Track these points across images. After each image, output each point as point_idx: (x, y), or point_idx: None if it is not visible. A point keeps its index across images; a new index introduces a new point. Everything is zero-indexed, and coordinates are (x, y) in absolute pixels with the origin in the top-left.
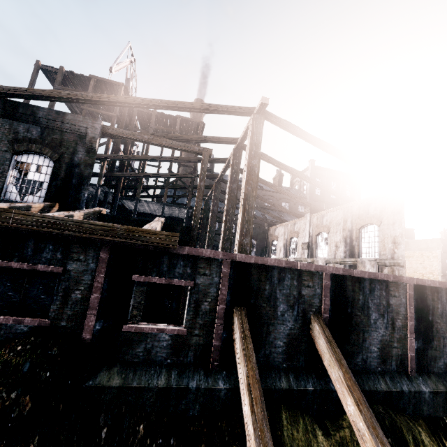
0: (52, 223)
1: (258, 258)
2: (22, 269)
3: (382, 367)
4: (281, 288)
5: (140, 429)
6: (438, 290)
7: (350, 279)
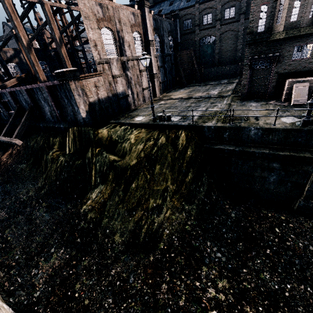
0: None
1: (10, 89)
2: None
3: (53, 120)
4: (20, 97)
5: None
6: (55, 86)
7: (30, 89)
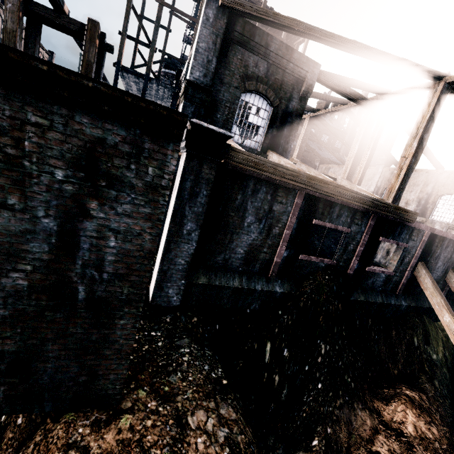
0: (360, 199)
1: (445, 233)
2: (324, 226)
3: None
4: (444, 252)
5: (369, 321)
6: None
7: None
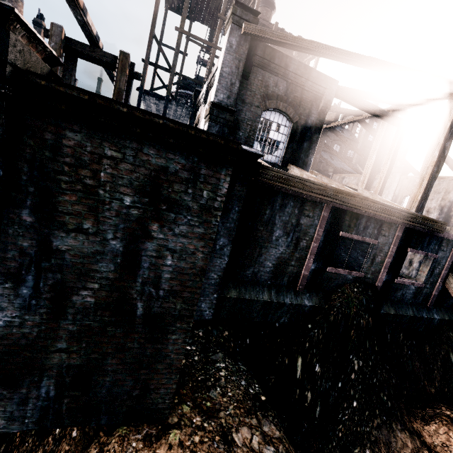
0: (386, 210)
1: None
2: (351, 238)
3: None
4: None
5: (401, 335)
6: None
7: None
